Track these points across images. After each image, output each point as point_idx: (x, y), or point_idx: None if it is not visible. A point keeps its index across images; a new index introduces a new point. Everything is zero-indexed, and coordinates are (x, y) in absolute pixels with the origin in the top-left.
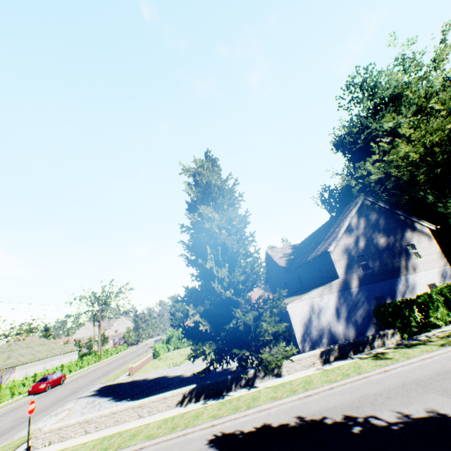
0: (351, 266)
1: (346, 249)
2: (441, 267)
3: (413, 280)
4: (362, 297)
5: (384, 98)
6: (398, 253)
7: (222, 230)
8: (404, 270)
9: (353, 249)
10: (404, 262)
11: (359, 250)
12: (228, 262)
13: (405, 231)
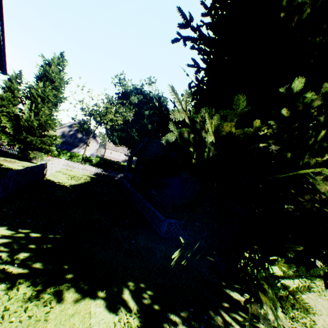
0: (62, 137)
1: (64, 131)
2: (93, 152)
3: (80, 151)
4: (58, 146)
5: (126, 90)
6: (82, 142)
7: (5, 101)
8: (80, 147)
9: (67, 133)
10: (82, 145)
11: (69, 134)
12: (4, 111)
13: (91, 137)
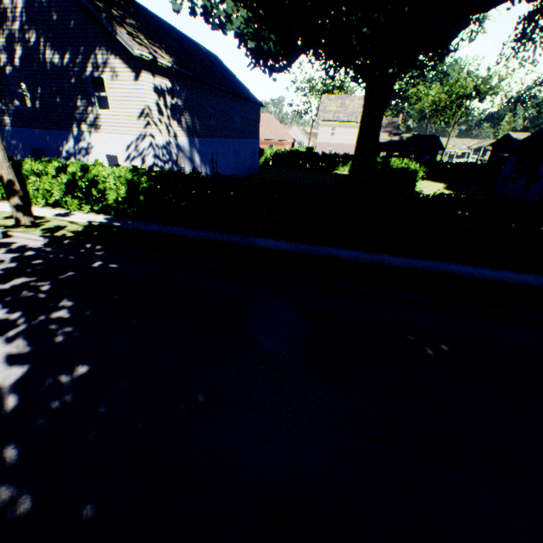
0: (4, 91)
1: None
2: (137, 136)
3: (88, 143)
4: (18, 143)
5: None
6: (75, 90)
7: None
8: (79, 123)
9: (6, 63)
10: (80, 110)
11: (16, 67)
12: None
13: (96, 47)
